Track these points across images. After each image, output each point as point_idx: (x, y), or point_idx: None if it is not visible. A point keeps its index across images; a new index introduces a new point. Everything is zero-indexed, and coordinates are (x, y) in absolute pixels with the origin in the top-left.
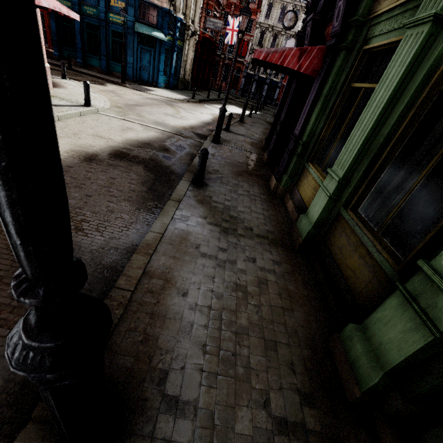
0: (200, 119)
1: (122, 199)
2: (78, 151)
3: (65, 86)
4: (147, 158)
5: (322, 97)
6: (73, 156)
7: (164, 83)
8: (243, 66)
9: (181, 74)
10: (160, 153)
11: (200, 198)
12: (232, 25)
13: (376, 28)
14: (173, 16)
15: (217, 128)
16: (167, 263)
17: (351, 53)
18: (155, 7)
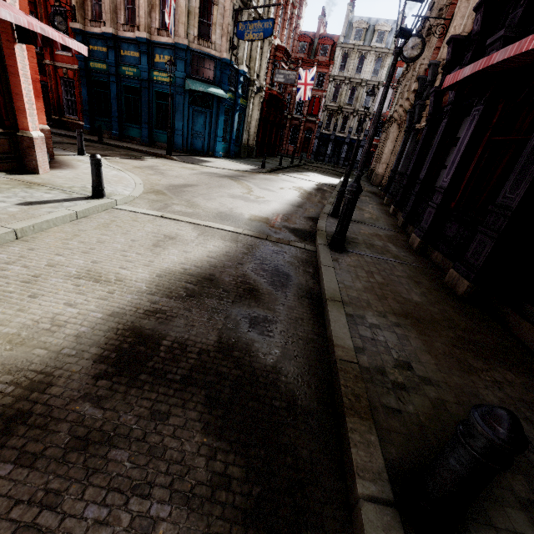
0: (284, 198)
1: None
2: None
3: (76, 165)
4: (210, 344)
5: None
6: None
7: (223, 151)
8: (316, 126)
9: (244, 139)
10: (242, 309)
11: None
12: (305, 79)
13: None
14: (234, 68)
15: (342, 223)
16: None
17: None
18: (212, 59)
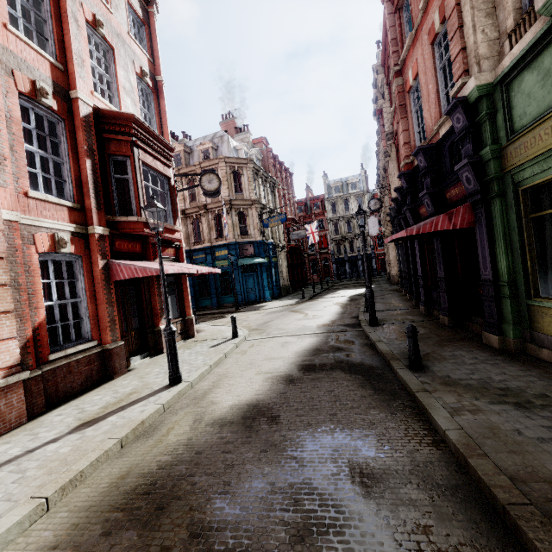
0: (331, 312)
1: (365, 407)
2: (272, 377)
3: (202, 329)
4: (333, 362)
5: (500, 237)
6: (273, 382)
7: (269, 296)
8: (329, 255)
9: (281, 282)
10: (338, 353)
11: (439, 381)
12: (311, 230)
13: (522, 174)
14: (265, 243)
15: (371, 310)
16: (516, 460)
17: (505, 197)
18: (251, 243)
